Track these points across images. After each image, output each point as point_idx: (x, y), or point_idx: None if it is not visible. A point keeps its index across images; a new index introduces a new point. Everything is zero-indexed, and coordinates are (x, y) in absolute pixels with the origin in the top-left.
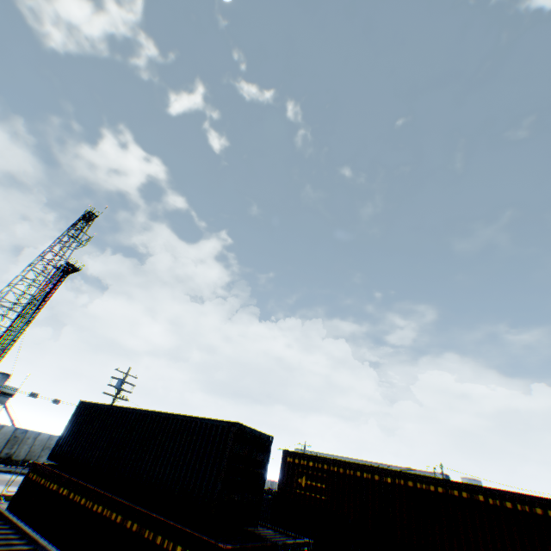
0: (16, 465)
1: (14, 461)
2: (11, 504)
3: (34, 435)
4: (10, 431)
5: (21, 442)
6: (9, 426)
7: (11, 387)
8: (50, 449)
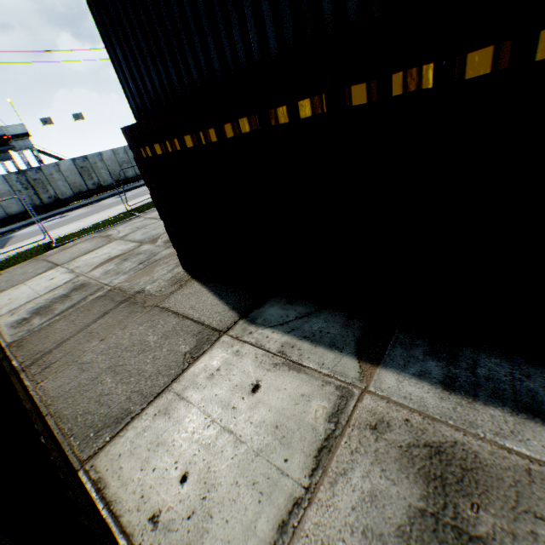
0: (113, 189)
1: (107, 188)
2: (162, 213)
3: (96, 159)
4: (71, 167)
5: (93, 170)
6: (64, 163)
7: (14, 128)
8: (127, 164)
